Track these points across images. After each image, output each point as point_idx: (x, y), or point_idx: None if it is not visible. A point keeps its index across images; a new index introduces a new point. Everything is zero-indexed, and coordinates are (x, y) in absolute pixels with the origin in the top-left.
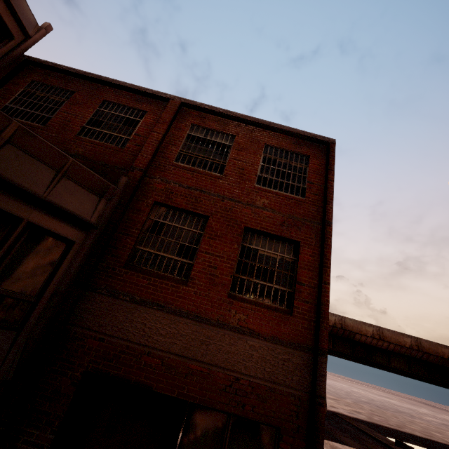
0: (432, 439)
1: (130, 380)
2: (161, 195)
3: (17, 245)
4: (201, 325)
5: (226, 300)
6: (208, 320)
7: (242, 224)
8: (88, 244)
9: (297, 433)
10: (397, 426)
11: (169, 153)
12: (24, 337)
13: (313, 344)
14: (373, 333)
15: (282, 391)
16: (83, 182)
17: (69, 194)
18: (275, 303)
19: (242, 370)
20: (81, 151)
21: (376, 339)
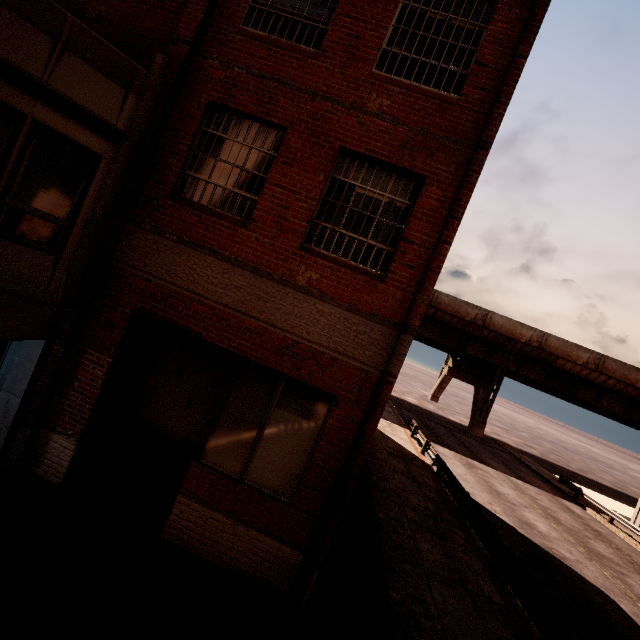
0: (623, 492)
1: (178, 325)
2: (219, 90)
3: (29, 152)
4: (260, 279)
5: (295, 253)
6: (270, 274)
7: (337, 142)
8: (119, 161)
9: (356, 405)
10: (579, 470)
11: (234, 9)
12: (65, 264)
13: (403, 320)
14: (588, 361)
15: (348, 364)
16: (96, 60)
17: (79, 81)
18: (364, 264)
19: (303, 334)
20: (104, 11)
21: (589, 369)
